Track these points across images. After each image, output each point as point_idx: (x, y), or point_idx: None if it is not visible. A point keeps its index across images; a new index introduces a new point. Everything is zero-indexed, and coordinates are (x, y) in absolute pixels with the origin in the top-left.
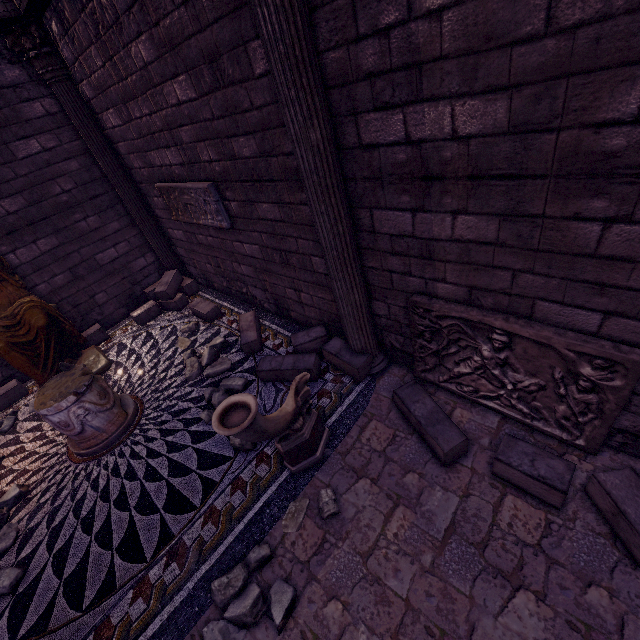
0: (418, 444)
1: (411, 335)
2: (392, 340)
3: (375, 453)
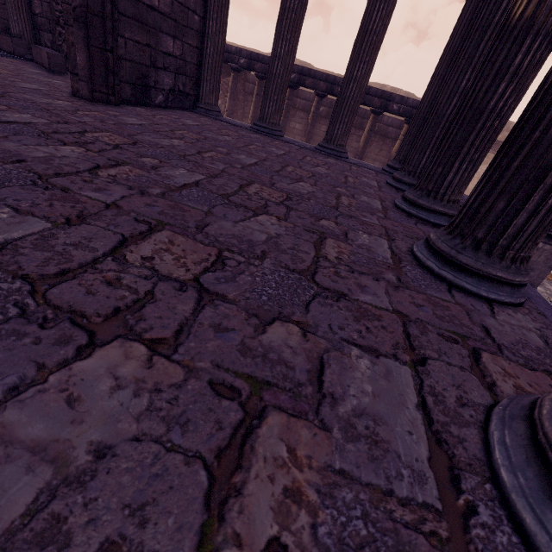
0: (39, 68)
1: (53, 23)
2: (46, 40)
3: (4, 60)
